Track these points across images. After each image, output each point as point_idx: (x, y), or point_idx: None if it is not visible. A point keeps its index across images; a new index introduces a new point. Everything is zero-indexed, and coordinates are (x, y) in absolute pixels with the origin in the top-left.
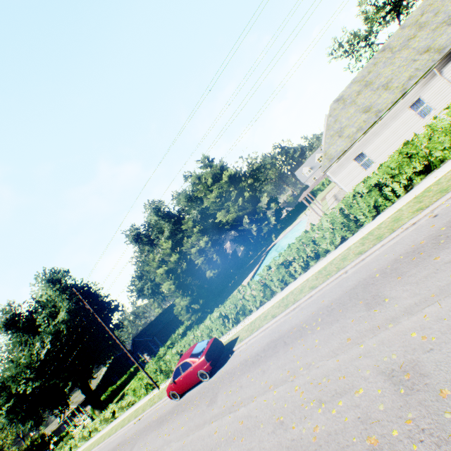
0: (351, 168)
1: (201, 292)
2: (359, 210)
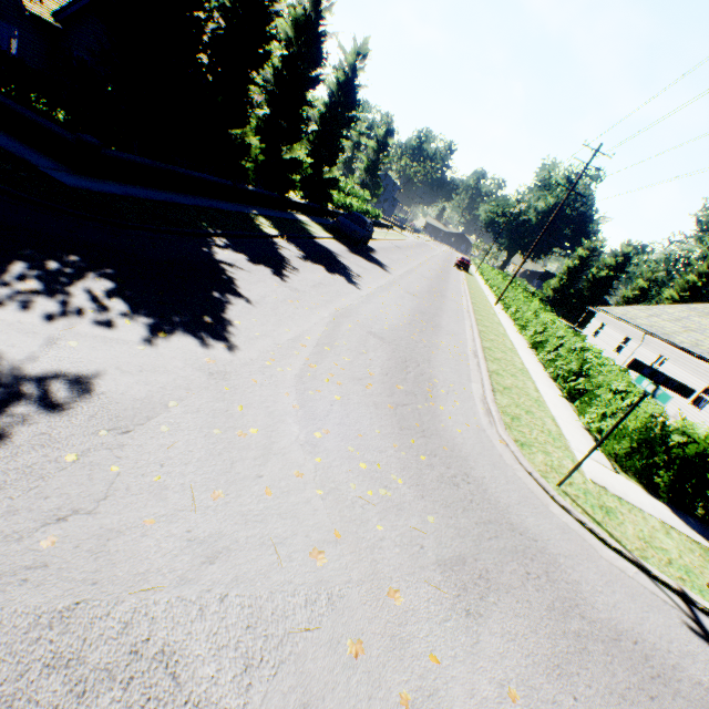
0: (596, 325)
1: (567, 295)
2: (496, 286)
